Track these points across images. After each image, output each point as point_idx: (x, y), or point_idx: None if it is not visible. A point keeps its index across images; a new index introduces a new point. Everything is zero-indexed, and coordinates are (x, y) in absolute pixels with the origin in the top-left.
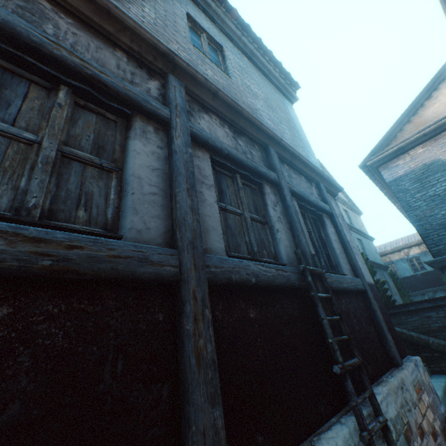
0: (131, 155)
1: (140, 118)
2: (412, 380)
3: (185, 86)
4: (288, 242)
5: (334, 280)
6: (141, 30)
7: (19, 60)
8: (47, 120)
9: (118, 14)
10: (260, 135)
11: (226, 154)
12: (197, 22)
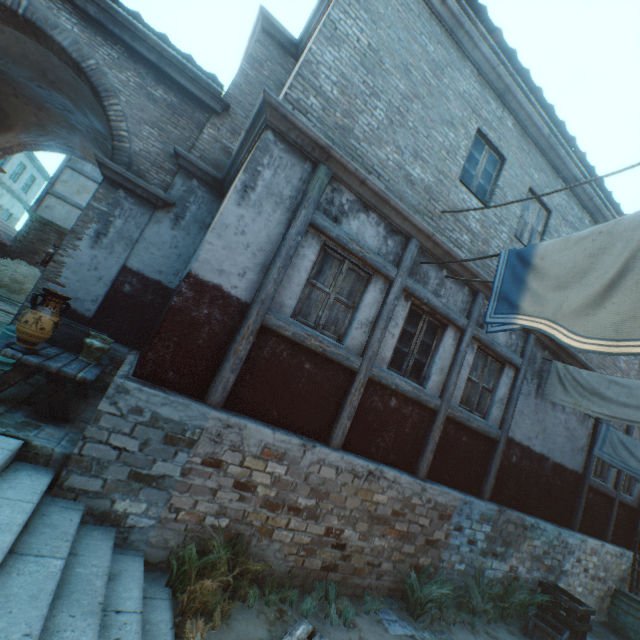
0: None
1: None
2: None
3: None
4: (638, 489)
5: None
6: None
7: None
8: None
9: None
10: None
11: None
12: None
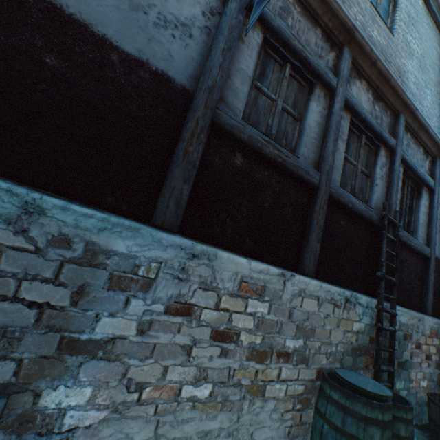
0: (309, 112)
1: (318, 86)
2: (432, 326)
3: (352, 56)
4: (380, 196)
5: (404, 236)
6: (339, 11)
7: (275, 49)
8: (279, 87)
9: (329, 0)
10: (397, 102)
11: (362, 118)
12: None
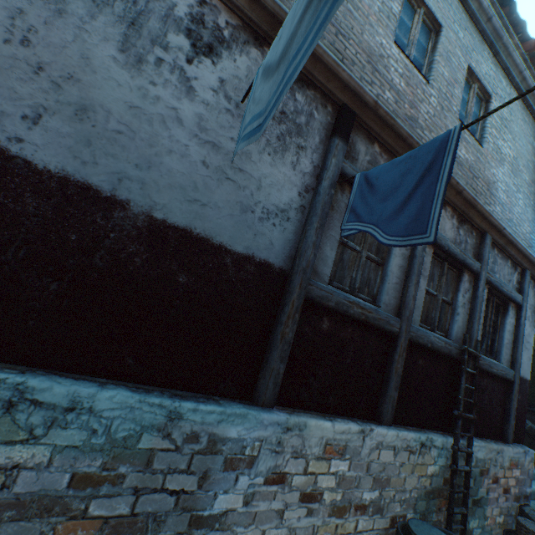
0: (392, 257)
1: None
2: (512, 456)
3: None
4: (461, 325)
5: (485, 363)
6: None
7: None
8: (364, 236)
9: (416, 147)
10: (483, 223)
11: (445, 250)
12: (475, 74)
